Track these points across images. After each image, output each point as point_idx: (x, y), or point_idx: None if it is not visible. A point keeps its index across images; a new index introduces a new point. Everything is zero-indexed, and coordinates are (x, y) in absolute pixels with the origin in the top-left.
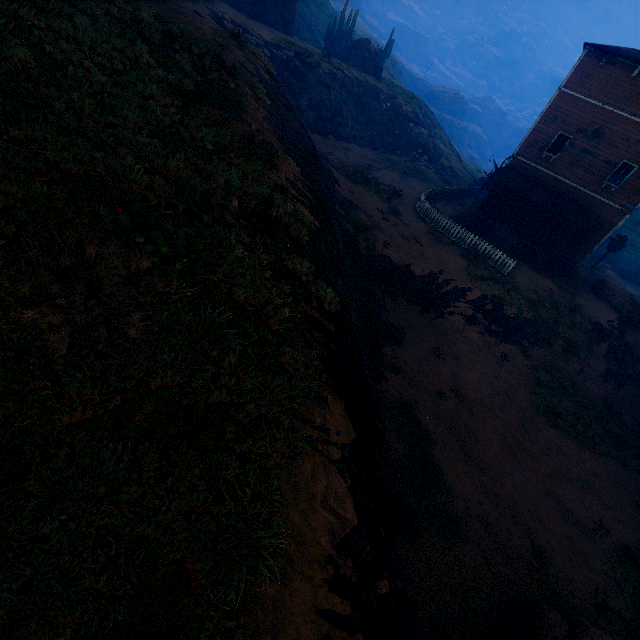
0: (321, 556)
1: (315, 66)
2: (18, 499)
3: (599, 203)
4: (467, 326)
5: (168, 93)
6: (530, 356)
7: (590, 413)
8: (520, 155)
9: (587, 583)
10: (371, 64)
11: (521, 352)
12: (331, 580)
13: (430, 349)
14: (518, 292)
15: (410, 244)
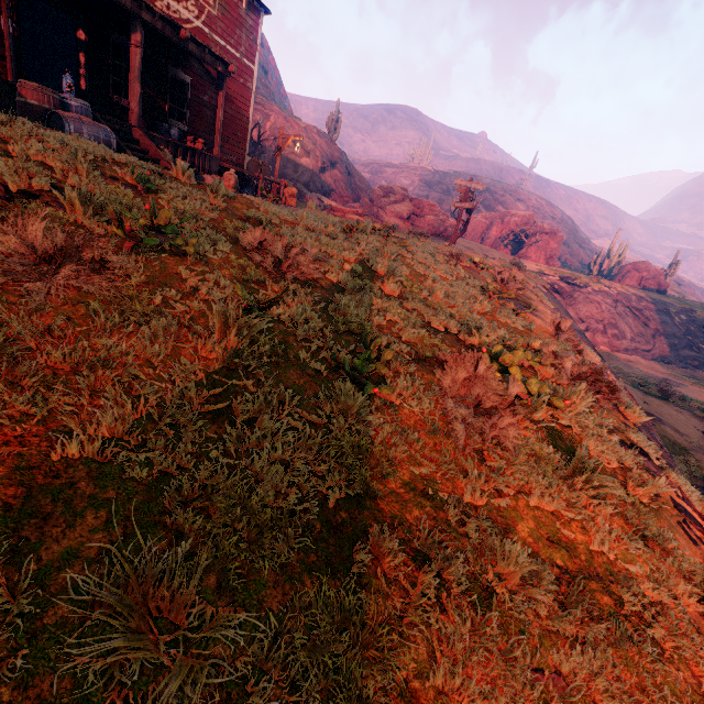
0: None
1: (582, 286)
2: (446, 547)
3: None
4: None
5: (481, 293)
6: None
7: None
8: None
9: None
10: (651, 282)
11: None
12: None
13: None
14: None
15: None
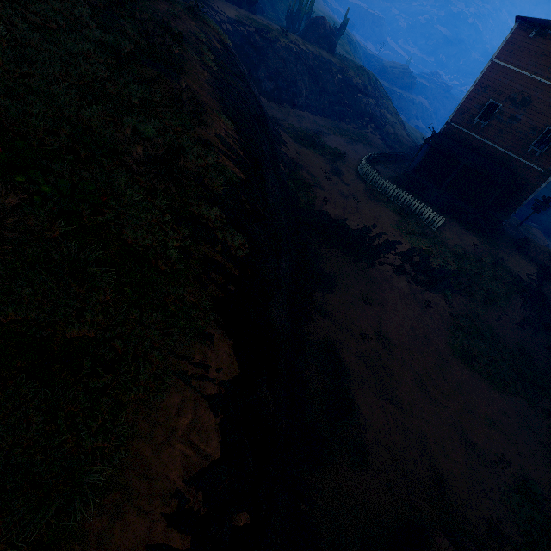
0: (166, 490)
1: (273, 41)
2: None
3: (524, 166)
4: (395, 275)
5: (103, 52)
6: (452, 304)
7: (503, 356)
8: (453, 122)
9: (483, 510)
10: (326, 40)
11: (444, 300)
12: (173, 514)
13: (359, 295)
14: (445, 246)
15: (348, 201)
